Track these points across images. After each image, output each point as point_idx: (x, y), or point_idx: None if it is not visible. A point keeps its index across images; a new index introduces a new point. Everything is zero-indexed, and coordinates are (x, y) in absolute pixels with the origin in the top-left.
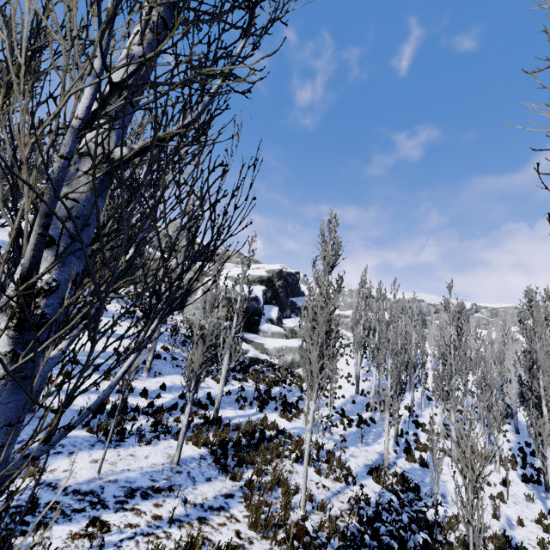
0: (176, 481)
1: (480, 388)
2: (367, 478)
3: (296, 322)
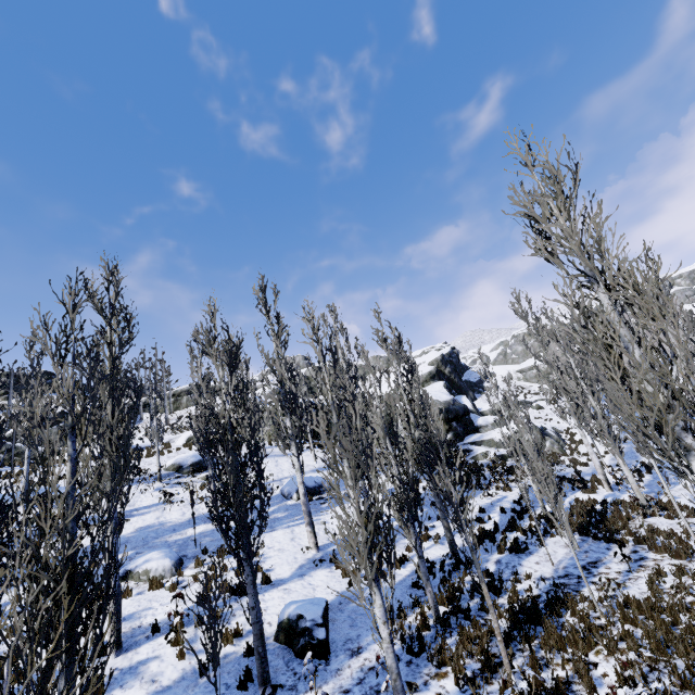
0: (593, 556)
1: None
2: None
3: (486, 401)
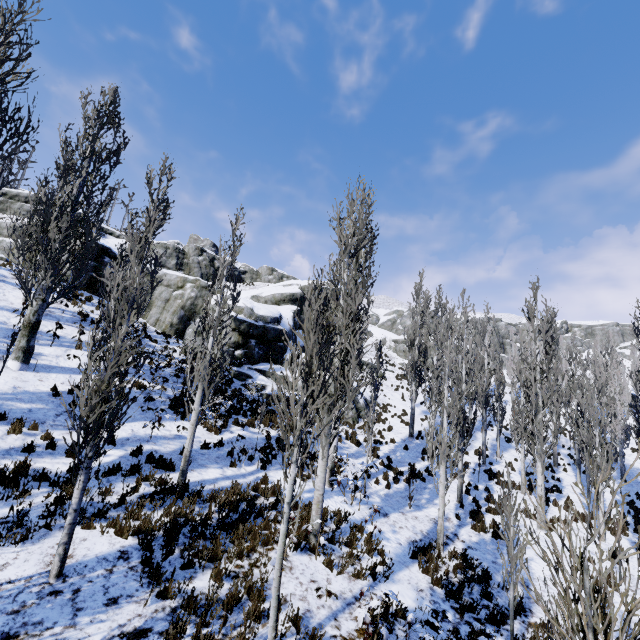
0: (36, 615)
1: (576, 424)
2: (410, 564)
3: None
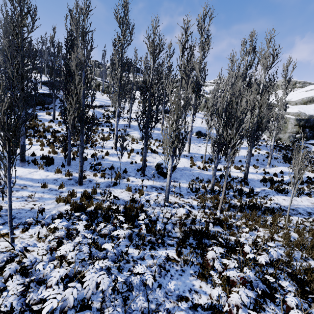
0: None
1: None
2: None
3: None
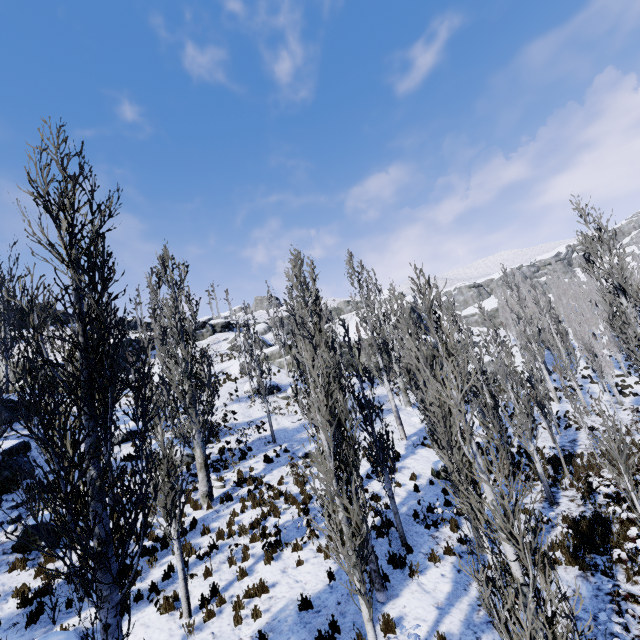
0: (571, 437)
1: None
2: (619, 412)
3: None
